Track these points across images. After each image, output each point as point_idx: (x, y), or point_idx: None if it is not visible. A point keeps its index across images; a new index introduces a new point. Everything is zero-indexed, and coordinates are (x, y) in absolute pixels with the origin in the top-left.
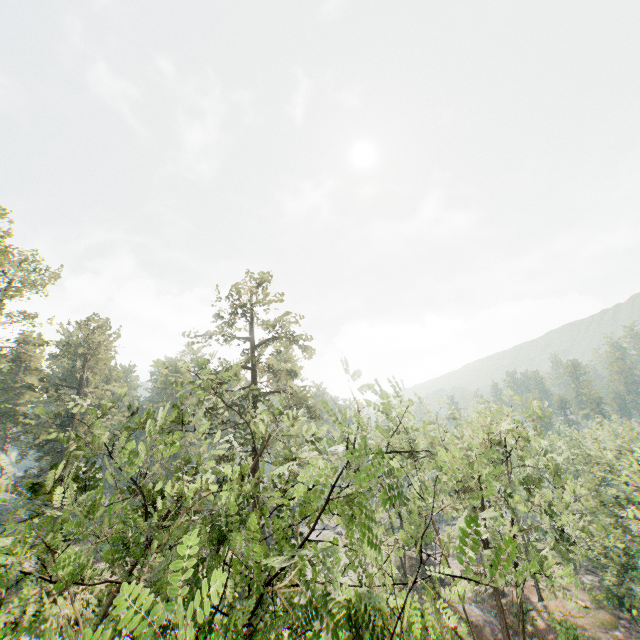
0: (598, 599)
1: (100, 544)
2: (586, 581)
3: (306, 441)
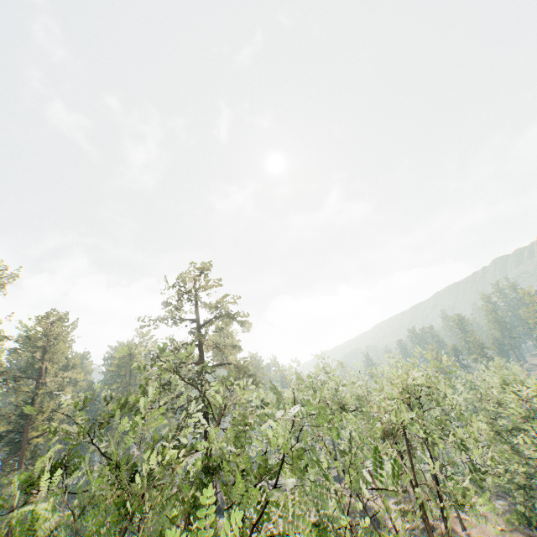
0: (510, 521)
1: (59, 530)
2: (498, 506)
3: (257, 406)
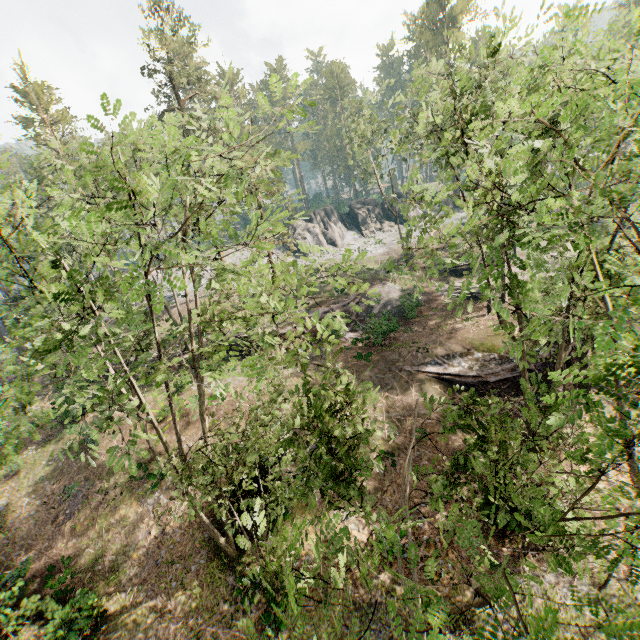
0: None
1: None
2: None
3: None
